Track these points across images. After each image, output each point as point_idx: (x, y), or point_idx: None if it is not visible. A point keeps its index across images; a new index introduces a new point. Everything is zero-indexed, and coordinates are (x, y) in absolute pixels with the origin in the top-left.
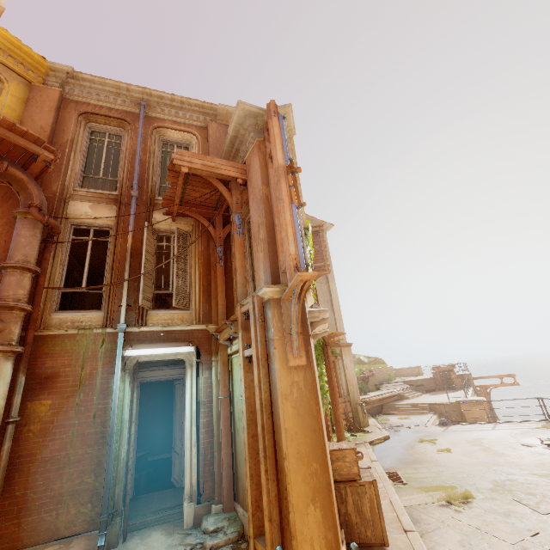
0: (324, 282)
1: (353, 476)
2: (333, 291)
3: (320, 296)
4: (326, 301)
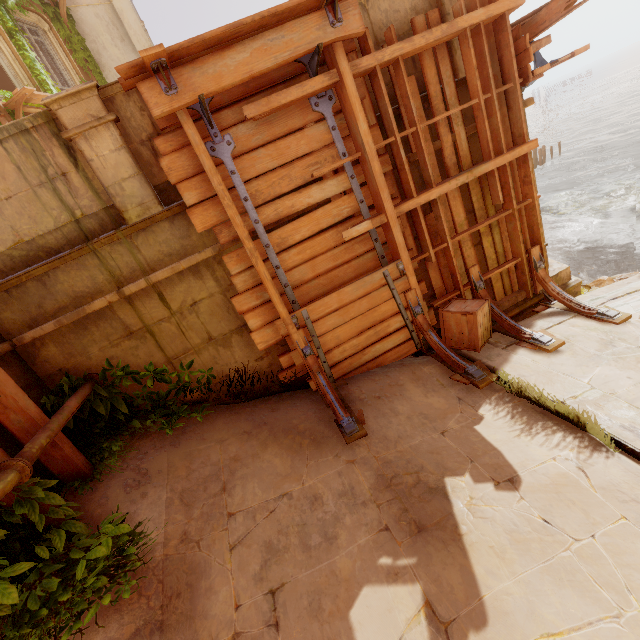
0: (101, 0)
1: None
2: (127, 15)
3: (102, 32)
4: (120, 39)
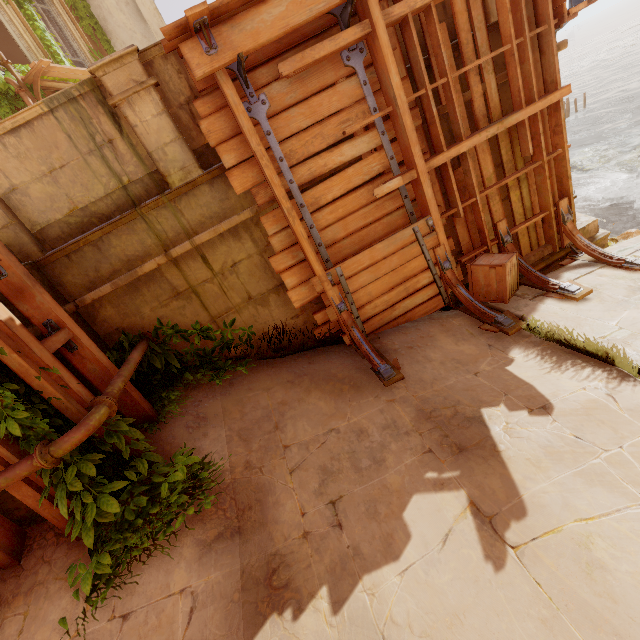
0: None
1: None
2: None
3: None
4: (124, 2)
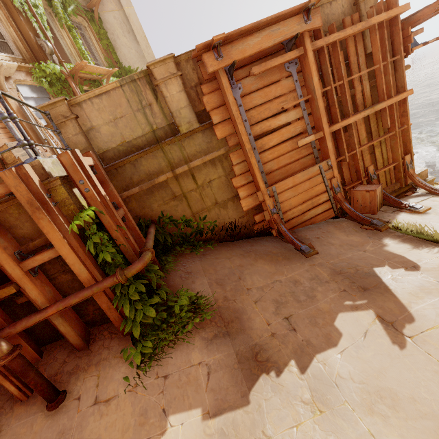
0: (118, 8)
1: (14, 159)
2: (132, 17)
3: (117, 28)
4: (127, 32)
